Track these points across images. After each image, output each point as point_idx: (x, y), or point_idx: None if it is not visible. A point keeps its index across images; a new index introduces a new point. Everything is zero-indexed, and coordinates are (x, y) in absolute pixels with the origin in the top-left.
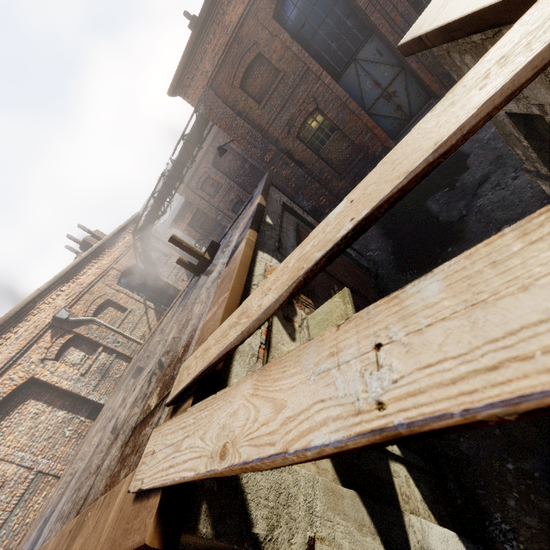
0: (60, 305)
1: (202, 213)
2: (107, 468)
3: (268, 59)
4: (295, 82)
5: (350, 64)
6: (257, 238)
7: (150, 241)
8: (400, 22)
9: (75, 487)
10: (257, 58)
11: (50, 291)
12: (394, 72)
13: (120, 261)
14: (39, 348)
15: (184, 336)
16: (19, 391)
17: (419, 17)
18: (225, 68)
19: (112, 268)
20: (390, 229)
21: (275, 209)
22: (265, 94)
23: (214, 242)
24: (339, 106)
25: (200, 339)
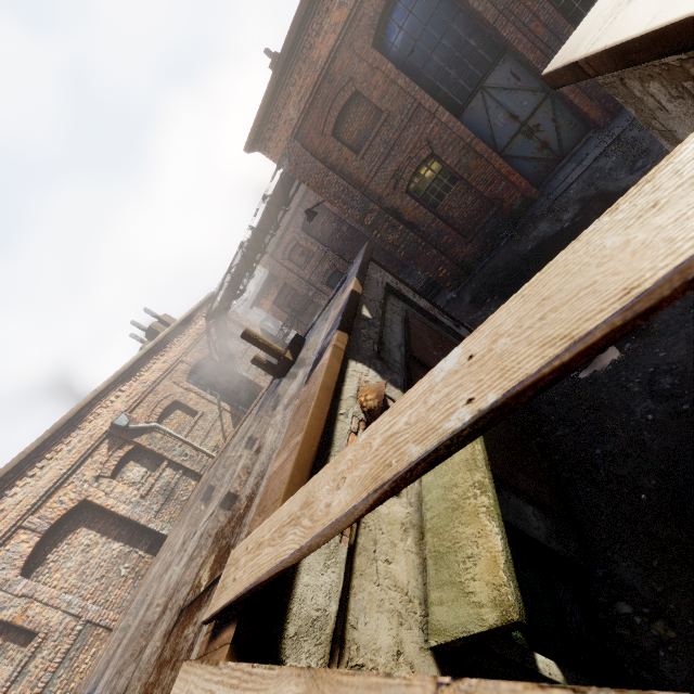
0: (120, 409)
1: (290, 288)
2: (146, 665)
3: (367, 98)
4: (402, 123)
5: (475, 95)
6: (348, 341)
7: (227, 326)
8: (542, 35)
9: (118, 665)
10: (353, 97)
11: (108, 392)
12: (537, 99)
13: (191, 352)
14: (94, 463)
15: (251, 477)
16: (69, 516)
17: (574, 33)
18: (314, 113)
19: (181, 361)
20: None
21: (375, 295)
22: (365, 140)
23: (298, 336)
24: (461, 149)
25: (262, 505)
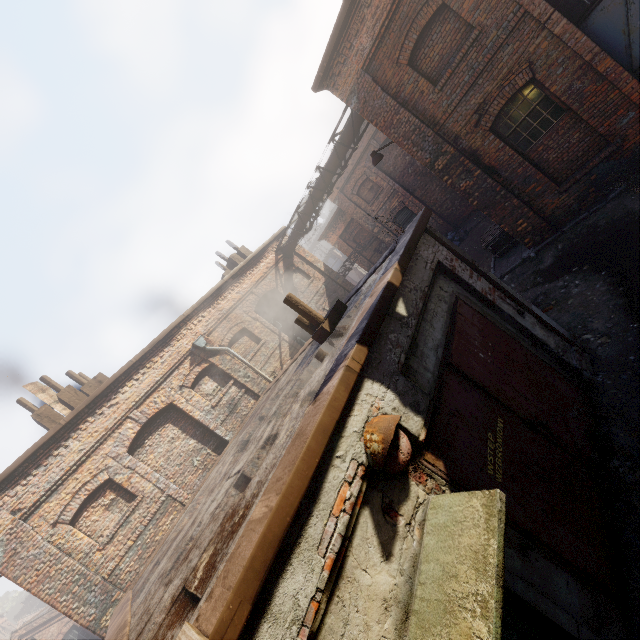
0: (200, 332)
1: (356, 224)
2: (158, 615)
3: (456, 11)
4: (497, 40)
5: None
6: (370, 352)
7: (293, 261)
8: None
9: (166, 564)
10: (438, 12)
11: (192, 317)
12: None
13: (260, 285)
14: (180, 374)
15: (257, 474)
16: (161, 413)
17: None
18: (389, 38)
19: (251, 292)
20: (639, 299)
21: (419, 281)
22: (447, 67)
23: (340, 303)
24: (575, 69)
25: (229, 564)
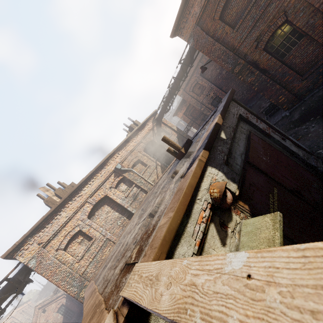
0: (118, 161)
1: (192, 106)
2: (114, 278)
3: None
4: (267, 1)
5: None
6: (209, 154)
7: (161, 126)
8: None
9: (111, 264)
10: None
11: (114, 154)
12: None
13: (145, 138)
14: (109, 182)
15: (156, 214)
16: (101, 200)
17: None
18: (209, 6)
19: (141, 142)
20: None
21: (230, 123)
22: (239, 19)
23: (189, 140)
24: (310, 13)
25: (152, 242)
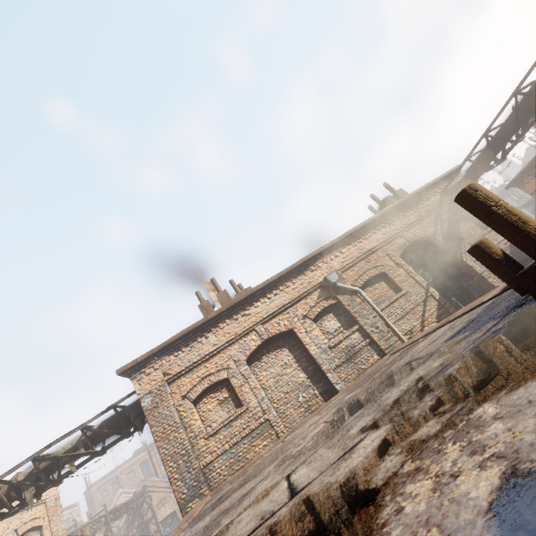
0: (335, 267)
1: None
2: None
3: None
4: None
5: None
6: None
7: None
8: None
9: None
10: None
11: (330, 251)
12: None
13: (413, 228)
14: (306, 304)
15: None
16: (282, 336)
17: None
18: None
19: (400, 236)
20: None
21: None
22: None
23: None
24: None
25: None
